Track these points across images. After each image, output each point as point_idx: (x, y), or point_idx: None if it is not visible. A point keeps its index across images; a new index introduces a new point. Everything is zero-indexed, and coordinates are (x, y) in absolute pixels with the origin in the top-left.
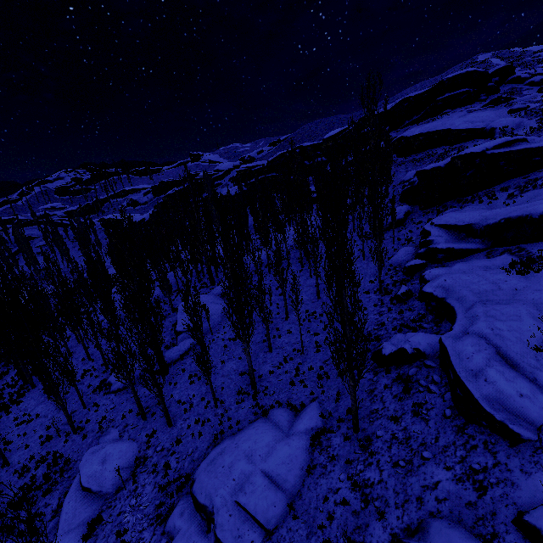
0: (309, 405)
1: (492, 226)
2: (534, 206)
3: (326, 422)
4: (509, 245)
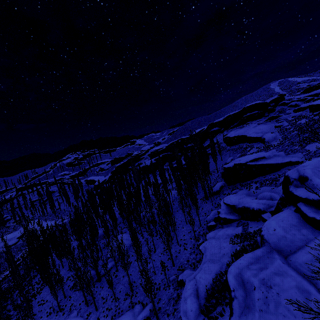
0: (149, 304)
1: (240, 209)
2: (251, 203)
3: (151, 314)
4: (245, 220)
